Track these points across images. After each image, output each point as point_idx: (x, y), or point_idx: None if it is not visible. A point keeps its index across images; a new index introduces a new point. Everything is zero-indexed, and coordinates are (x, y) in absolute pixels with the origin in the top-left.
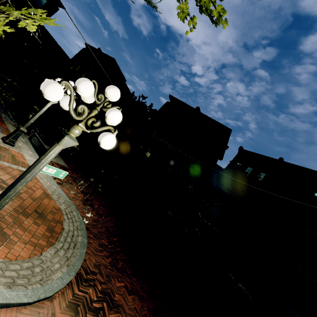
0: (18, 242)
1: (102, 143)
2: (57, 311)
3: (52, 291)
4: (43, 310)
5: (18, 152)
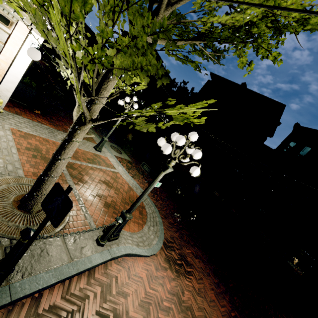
0: (130, 221)
1: (193, 174)
2: (161, 262)
3: (155, 251)
4: (154, 260)
5: (104, 156)
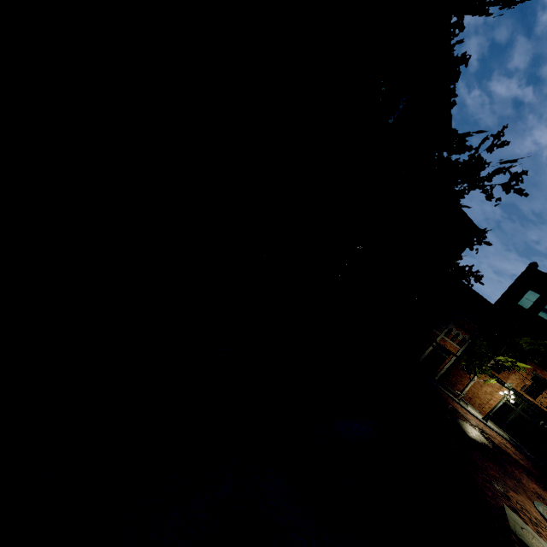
0: None
1: None
2: None
3: None
4: None
5: None
